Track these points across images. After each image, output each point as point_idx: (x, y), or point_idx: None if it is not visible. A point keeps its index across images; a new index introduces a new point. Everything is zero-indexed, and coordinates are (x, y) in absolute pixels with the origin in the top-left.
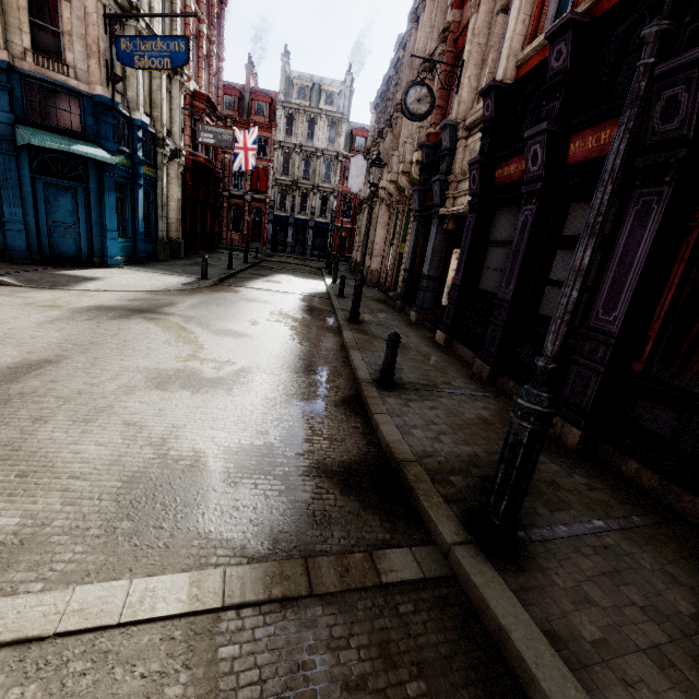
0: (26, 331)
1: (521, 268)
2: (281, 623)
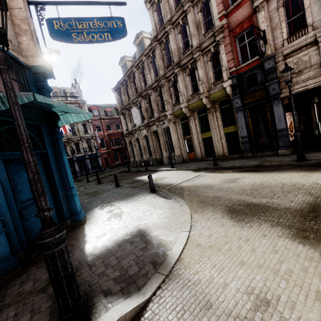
0: None
1: None
2: None
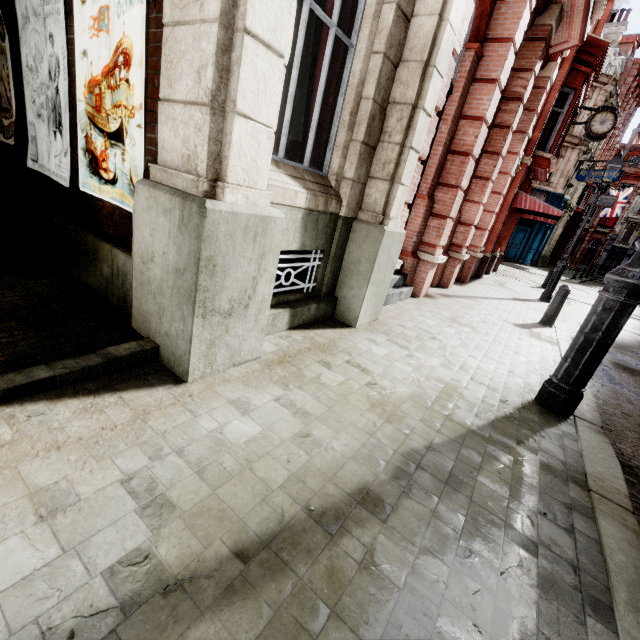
0: (539, 279)
1: None
2: None
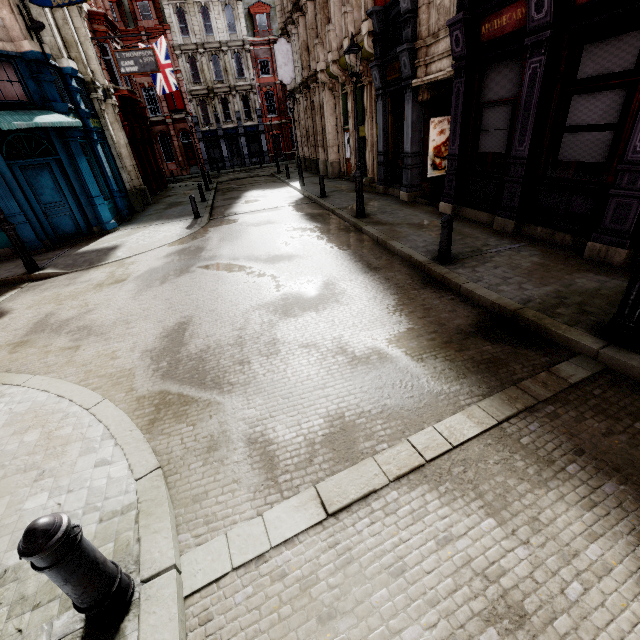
0: (133, 307)
1: (535, 122)
2: (537, 420)
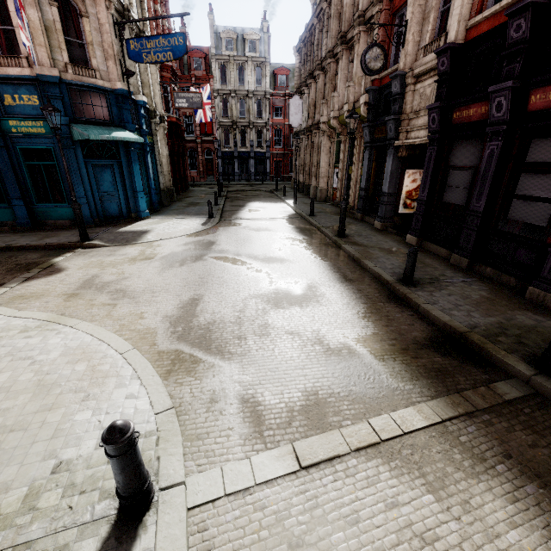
0: (158, 280)
1: (490, 187)
2: (475, 424)
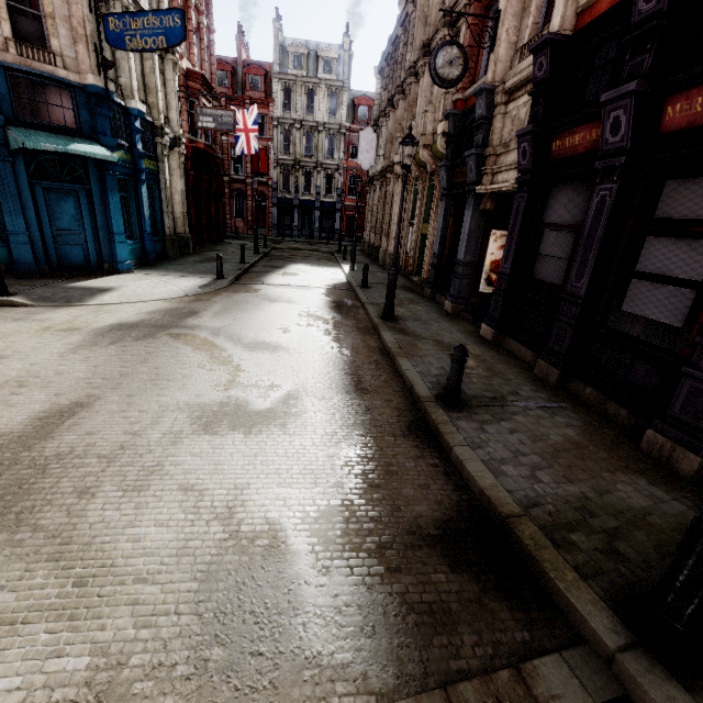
0: (50, 366)
1: (597, 258)
2: None
